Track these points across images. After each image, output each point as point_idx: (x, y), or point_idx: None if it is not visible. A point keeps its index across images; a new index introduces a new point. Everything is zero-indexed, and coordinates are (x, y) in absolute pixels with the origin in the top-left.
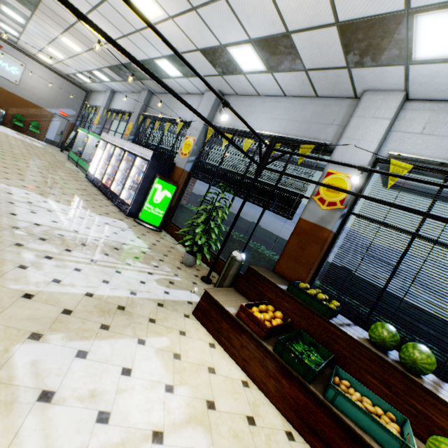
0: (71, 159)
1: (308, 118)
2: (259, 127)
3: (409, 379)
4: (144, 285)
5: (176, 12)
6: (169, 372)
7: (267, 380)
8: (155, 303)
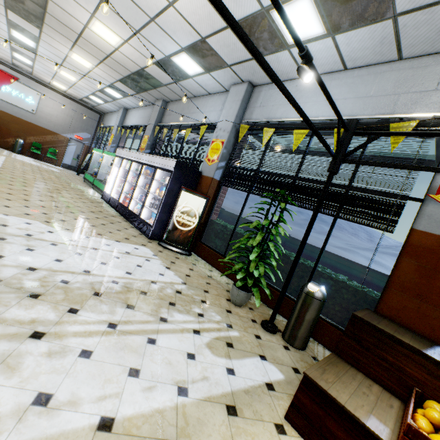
0: (87, 180)
1: (389, 89)
2: (310, 114)
3: None
4: (195, 364)
5: None
6: None
7: None
8: (221, 408)
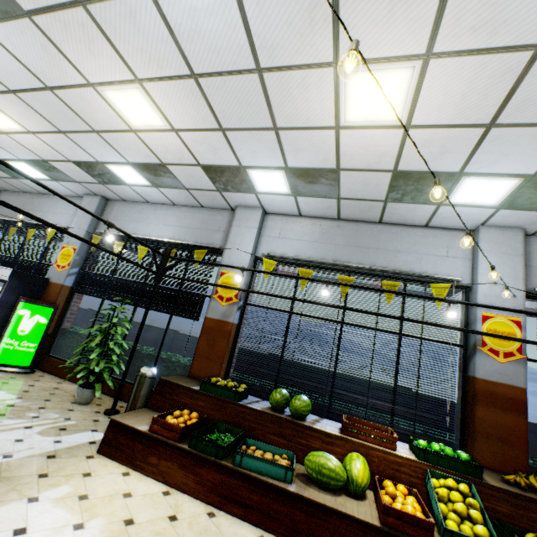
0: None
1: (199, 225)
2: (153, 233)
3: (296, 424)
4: (22, 443)
5: (38, 130)
6: (76, 514)
7: (187, 479)
8: (43, 457)
